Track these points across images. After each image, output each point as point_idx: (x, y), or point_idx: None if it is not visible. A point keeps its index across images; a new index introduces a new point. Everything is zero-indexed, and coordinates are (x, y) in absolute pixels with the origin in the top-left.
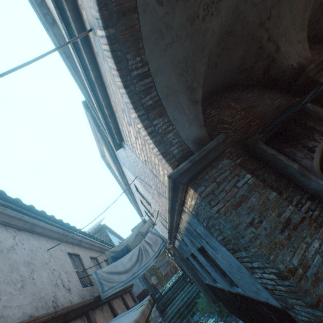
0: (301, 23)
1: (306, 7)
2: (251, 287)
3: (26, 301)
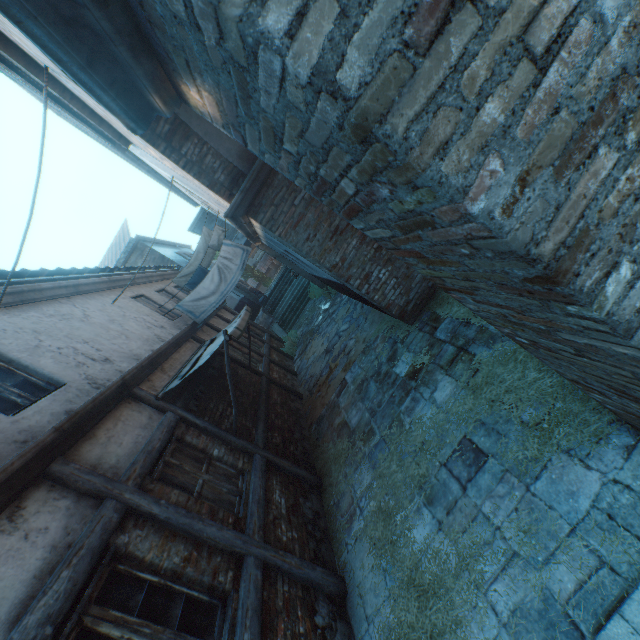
0: None
1: None
2: (328, 276)
3: (140, 344)
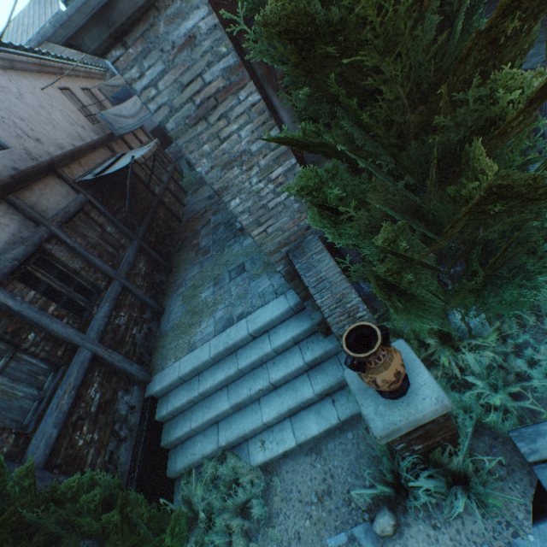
0: None
1: None
2: None
3: (64, 137)
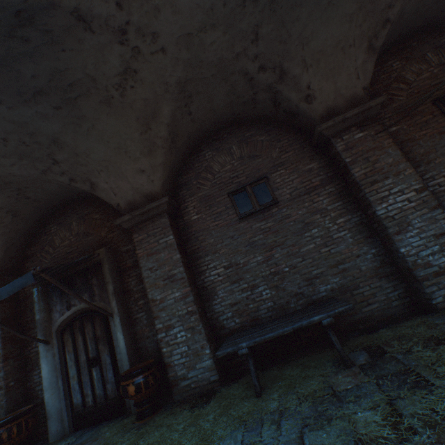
0: (144, 146)
1: (147, 125)
2: None
3: None
